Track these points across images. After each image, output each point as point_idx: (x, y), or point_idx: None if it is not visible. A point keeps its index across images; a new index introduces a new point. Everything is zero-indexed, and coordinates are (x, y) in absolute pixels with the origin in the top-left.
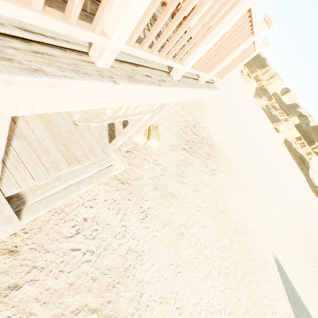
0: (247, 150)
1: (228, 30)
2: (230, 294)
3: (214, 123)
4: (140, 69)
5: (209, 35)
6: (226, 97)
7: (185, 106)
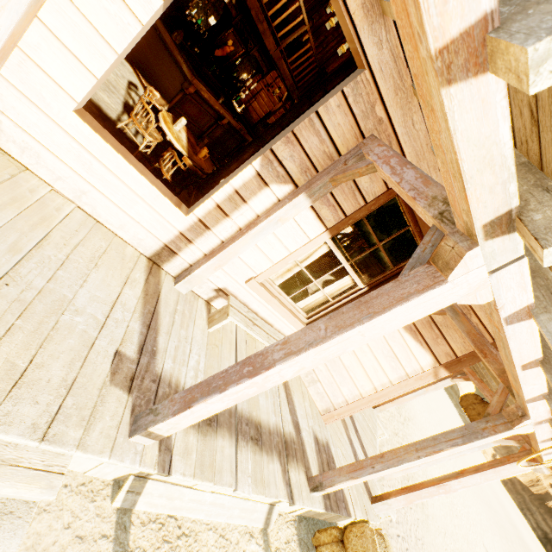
0: None
1: None
2: None
3: None
4: None
5: None
6: None
7: None
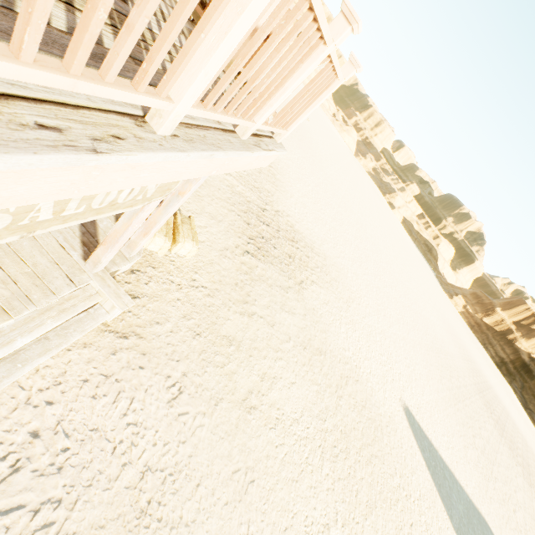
0: (351, 241)
1: (264, 23)
2: (343, 489)
3: (297, 202)
4: (15, 107)
5: (212, 26)
6: (313, 157)
7: (244, 175)
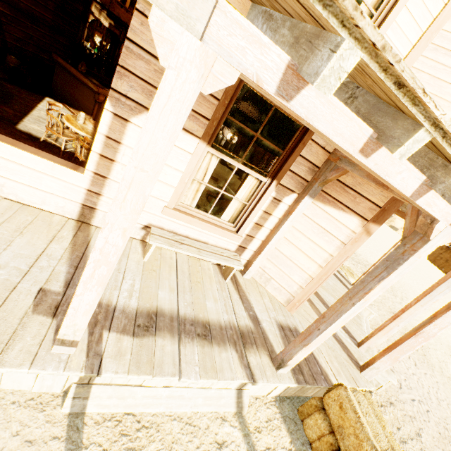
0: None
1: None
2: None
3: None
4: None
5: None
6: None
7: None
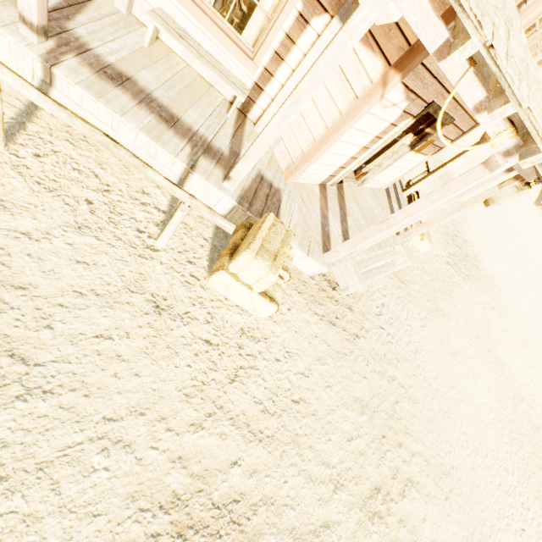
0: (528, 291)
1: None
2: (518, 462)
3: (479, 237)
4: None
5: None
6: None
7: None
